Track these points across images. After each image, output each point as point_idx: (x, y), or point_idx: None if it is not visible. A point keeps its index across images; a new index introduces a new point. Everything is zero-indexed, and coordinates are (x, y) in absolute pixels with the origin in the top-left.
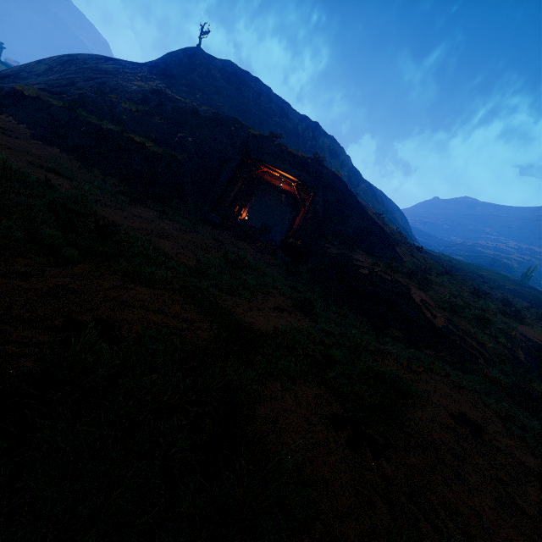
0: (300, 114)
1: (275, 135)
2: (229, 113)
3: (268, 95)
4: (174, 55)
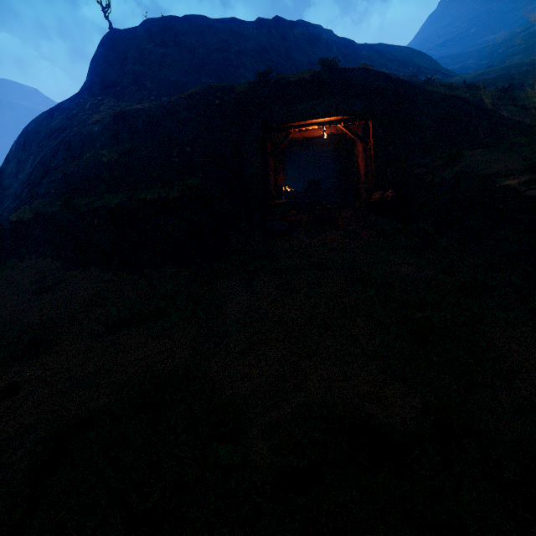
0: (253, 22)
1: (265, 74)
2: (189, 81)
3: (209, 26)
4: (98, 58)
